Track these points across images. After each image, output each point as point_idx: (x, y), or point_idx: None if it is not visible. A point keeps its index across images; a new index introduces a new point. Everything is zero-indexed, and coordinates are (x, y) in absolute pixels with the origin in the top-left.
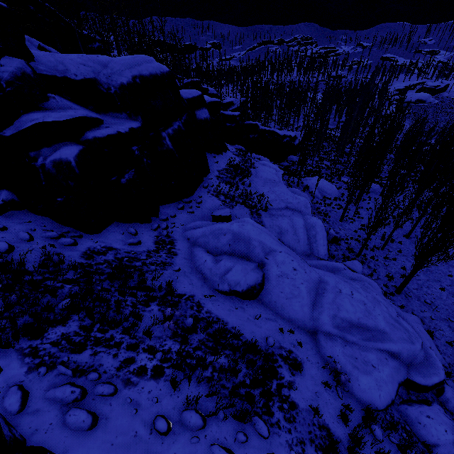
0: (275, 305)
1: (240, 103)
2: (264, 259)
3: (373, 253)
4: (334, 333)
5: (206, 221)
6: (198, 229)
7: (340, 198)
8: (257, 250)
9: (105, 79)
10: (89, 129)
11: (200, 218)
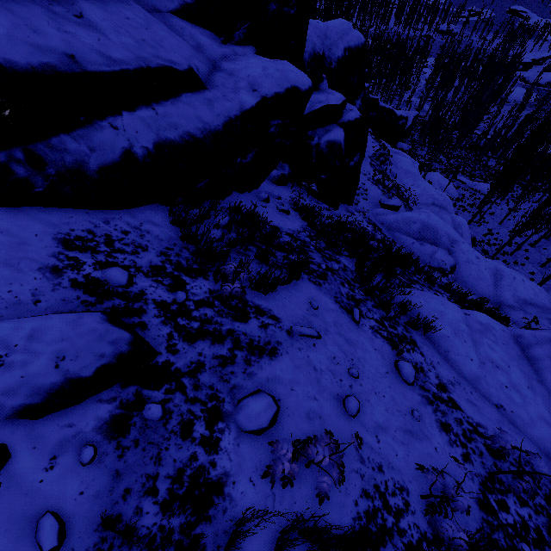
0: (466, 283)
1: None
2: (451, 248)
3: (503, 257)
4: (515, 306)
5: (386, 209)
6: (390, 216)
7: (462, 200)
8: (443, 239)
9: (327, 51)
10: (342, 111)
11: (372, 206)
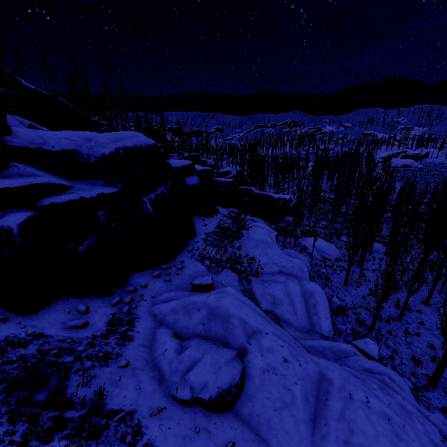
0: (258, 421)
1: (236, 172)
2: (246, 345)
3: (389, 326)
4: None
5: (181, 292)
6: (169, 303)
7: (342, 259)
8: (237, 330)
9: (86, 150)
10: (48, 195)
11: (177, 287)
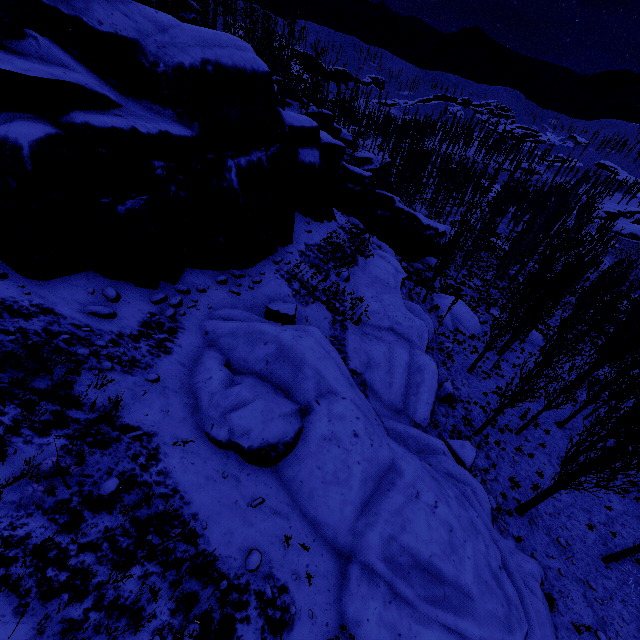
0: (300, 487)
1: (380, 164)
2: (314, 403)
3: (501, 436)
4: (379, 571)
5: (249, 313)
6: (229, 322)
7: (480, 338)
8: (307, 383)
9: (155, 47)
10: (82, 108)
11: (246, 306)
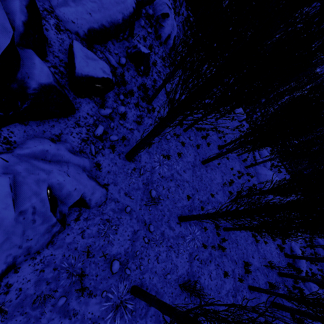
0: None
1: None
2: None
3: None
4: None
5: None
6: None
7: None
8: None
9: None
10: None
11: None
